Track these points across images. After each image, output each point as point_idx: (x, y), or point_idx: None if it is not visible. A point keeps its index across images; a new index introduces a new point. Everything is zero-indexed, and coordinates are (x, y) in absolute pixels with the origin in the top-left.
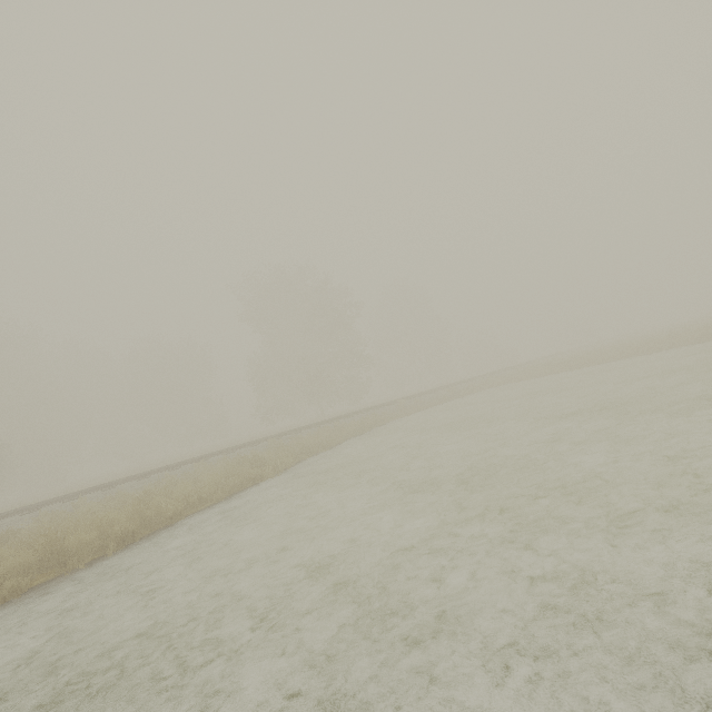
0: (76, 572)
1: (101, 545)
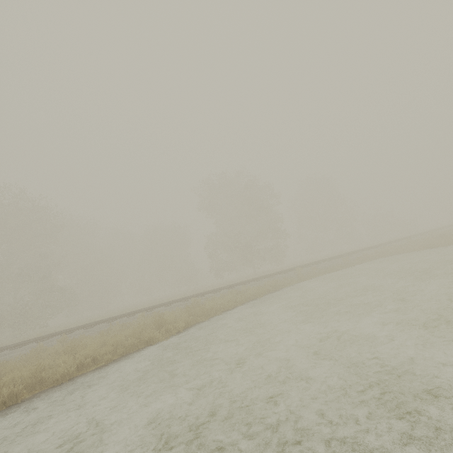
0: None
1: None
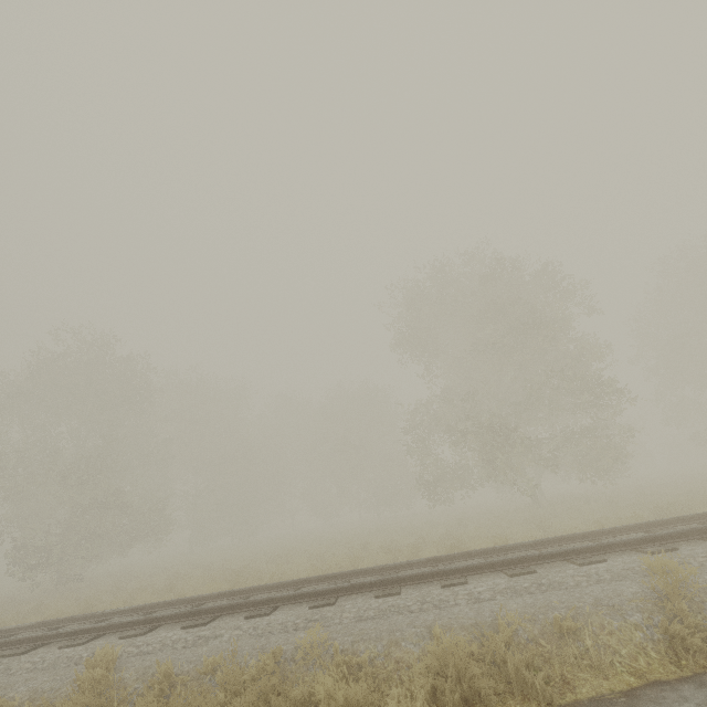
0: None
1: None
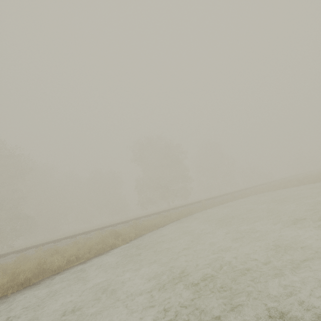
0: None
1: (10, 286)
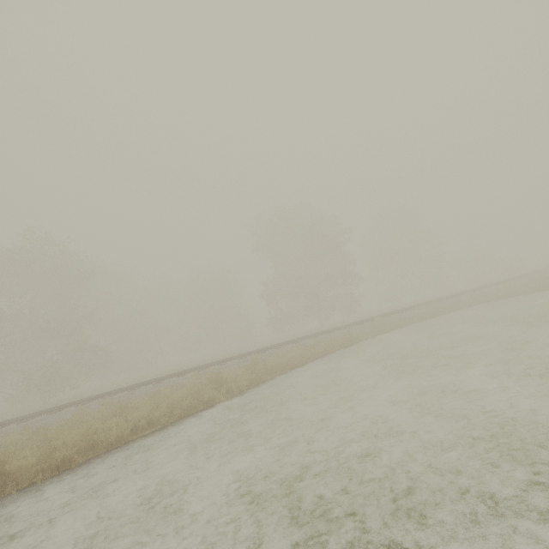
0: (5, 499)
1: (42, 469)
